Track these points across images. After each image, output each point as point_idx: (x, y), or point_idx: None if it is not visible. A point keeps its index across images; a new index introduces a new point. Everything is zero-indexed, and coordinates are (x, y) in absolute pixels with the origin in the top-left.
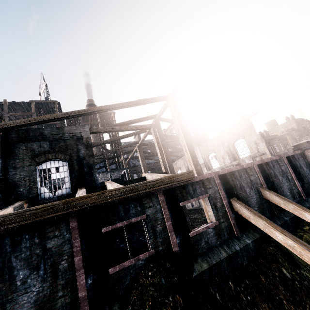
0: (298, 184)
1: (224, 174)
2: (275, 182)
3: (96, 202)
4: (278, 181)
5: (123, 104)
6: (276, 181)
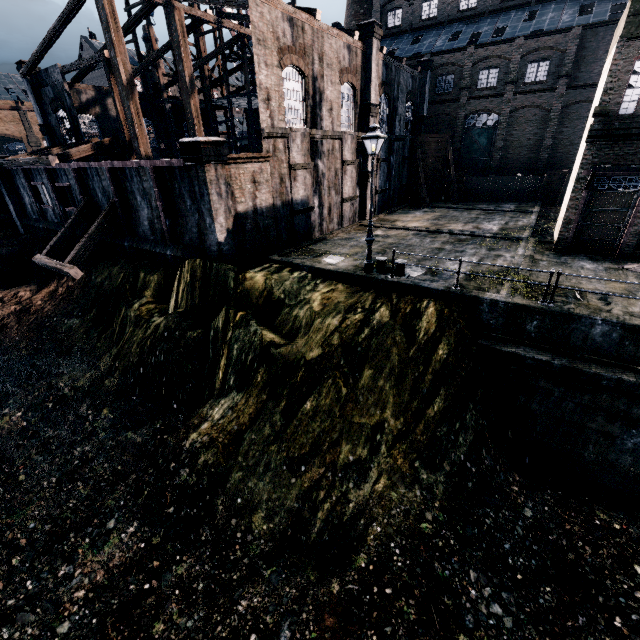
0: (162, 219)
1: (79, 168)
2: (131, 202)
3: (19, 165)
4: (135, 202)
5: (60, 20)
6: (132, 200)
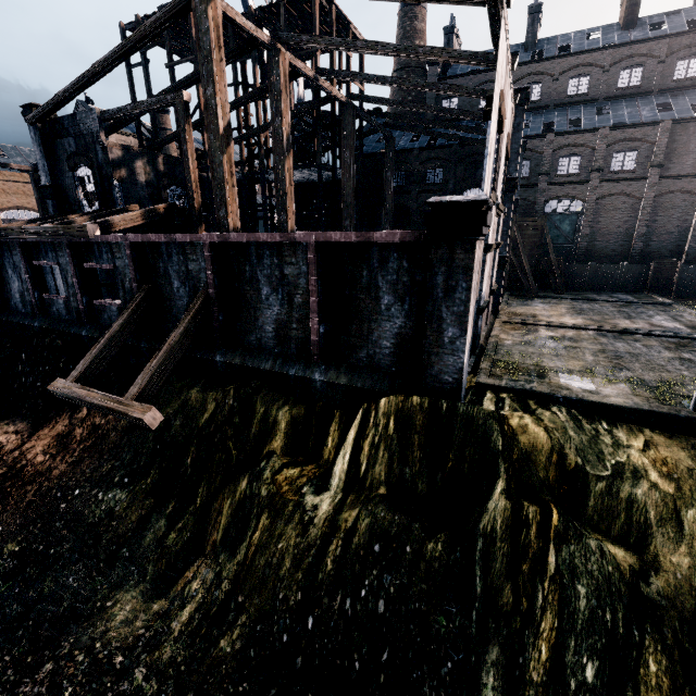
0: (312, 324)
1: (142, 242)
2: (244, 294)
3: (19, 236)
4: (253, 295)
5: (119, 50)
6: (248, 293)
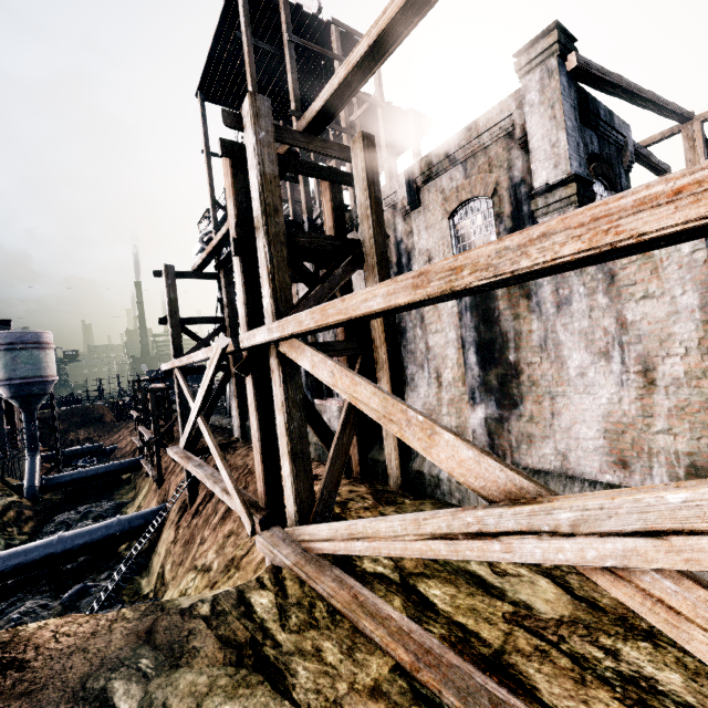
0: None
1: None
2: None
3: None
4: None
5: (665, 102)
6: None
